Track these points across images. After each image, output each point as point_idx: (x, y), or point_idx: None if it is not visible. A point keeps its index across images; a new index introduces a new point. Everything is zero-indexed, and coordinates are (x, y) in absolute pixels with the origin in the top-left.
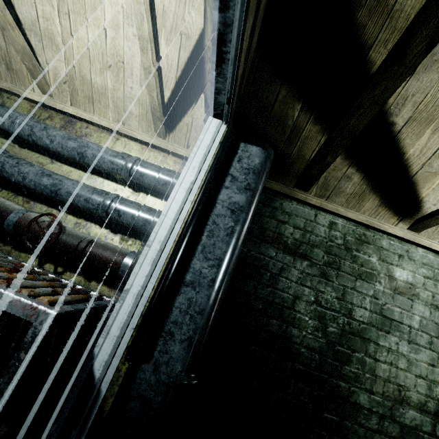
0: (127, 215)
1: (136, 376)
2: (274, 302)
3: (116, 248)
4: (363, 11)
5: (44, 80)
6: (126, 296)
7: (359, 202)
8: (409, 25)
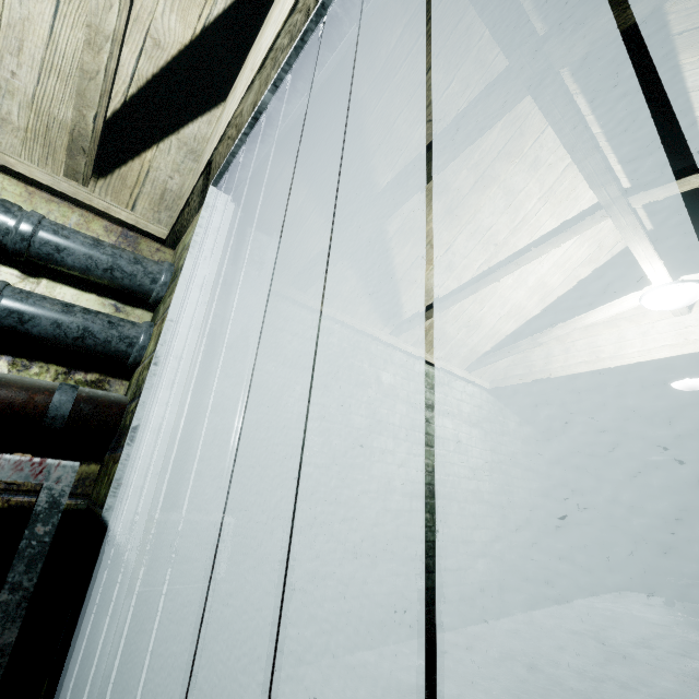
0: (42, 320)
1: (165, 534)
2: (278, 426)
3: (25, 380)
4: (371, 117)
5: None
6: (143, 434)
7: (355, 306)
8: (411, 161)
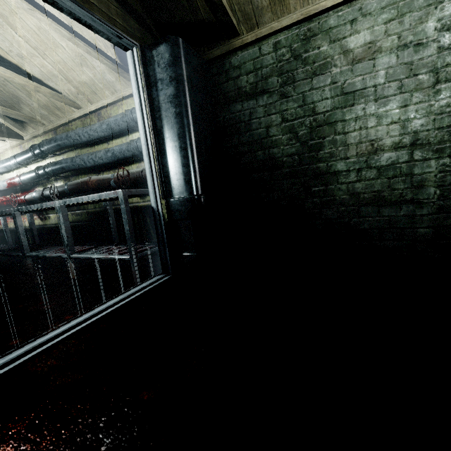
0: None
1: (172, 204)
2: (254, 140)
3: None
4: None
5: (71, 101)
6: (147, 175)
7: (282, 3)
8: None
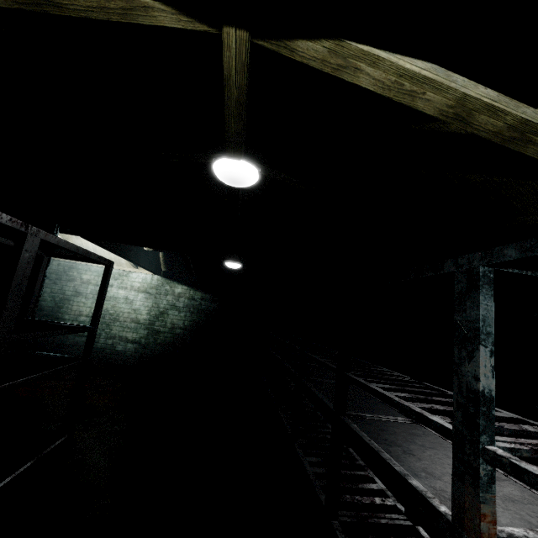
0: None
1: None
2: None
3: None
4: None
5: None
6: None
7: None
8: None
